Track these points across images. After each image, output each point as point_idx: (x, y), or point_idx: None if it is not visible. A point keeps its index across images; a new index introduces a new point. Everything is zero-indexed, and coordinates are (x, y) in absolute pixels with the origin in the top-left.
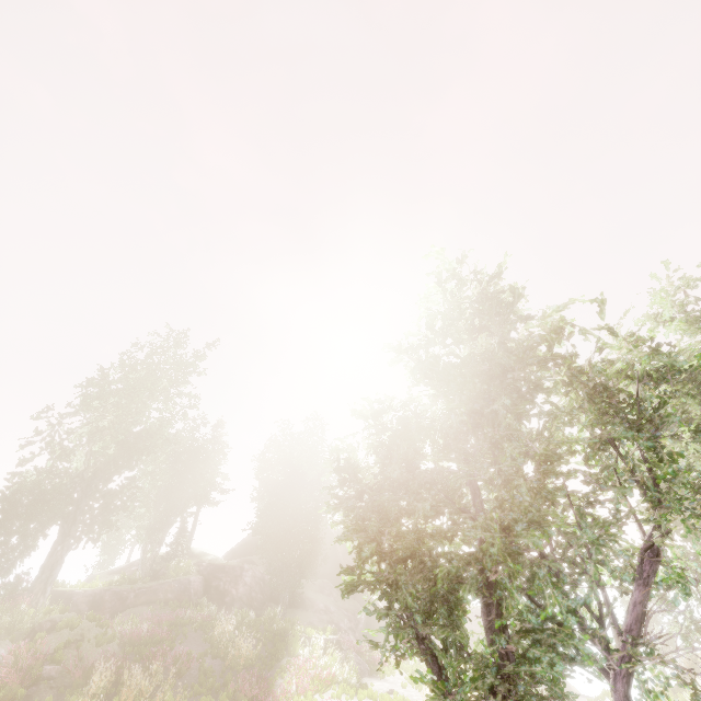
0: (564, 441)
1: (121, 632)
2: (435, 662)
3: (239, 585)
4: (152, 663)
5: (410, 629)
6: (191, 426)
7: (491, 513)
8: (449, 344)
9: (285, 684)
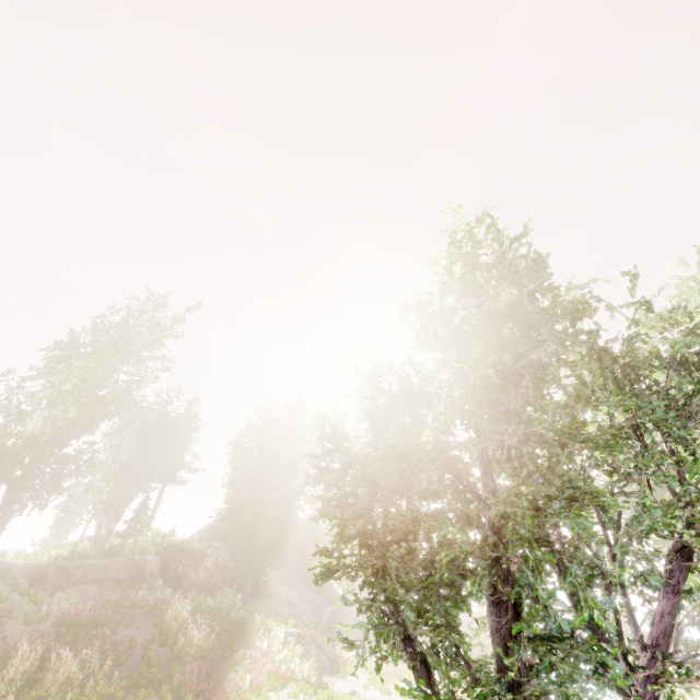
0: (589, 422)
1: (58, 610)
2: (423, 669)
3: (199, 569)
4: (88, 647)
5: (397, 627)
6: (163, 399)
7: (517, 487)
8: (471, 292)
9: (238, 678)
